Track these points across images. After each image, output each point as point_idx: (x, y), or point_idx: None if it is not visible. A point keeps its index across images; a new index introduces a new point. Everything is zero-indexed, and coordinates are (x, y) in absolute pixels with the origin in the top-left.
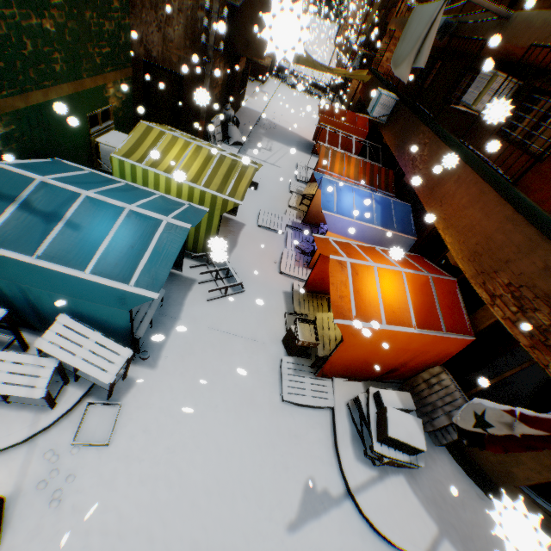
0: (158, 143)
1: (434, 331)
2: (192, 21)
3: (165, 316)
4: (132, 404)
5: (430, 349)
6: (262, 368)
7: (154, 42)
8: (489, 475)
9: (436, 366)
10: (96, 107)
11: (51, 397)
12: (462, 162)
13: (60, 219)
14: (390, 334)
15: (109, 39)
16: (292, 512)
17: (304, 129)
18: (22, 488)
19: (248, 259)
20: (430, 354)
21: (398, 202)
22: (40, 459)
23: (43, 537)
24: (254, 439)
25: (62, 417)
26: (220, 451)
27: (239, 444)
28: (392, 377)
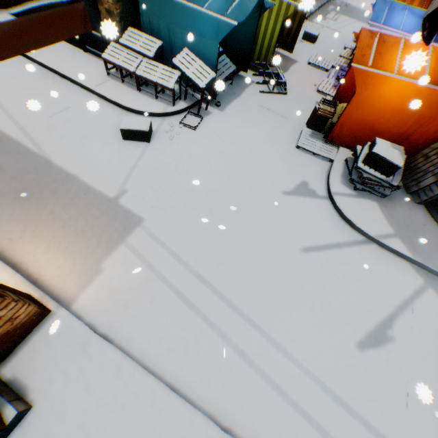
0: None
1: None
2: None
3: (232, 93)
4: (208, 120)
5: (436, 116)
6: (287, 130)
7: None
8: None
9: None
10: None
11: (174, 94)
12: None
13: None
14: (398, 87)
15: None
16: (287, 189)
17: None
18: (159, 130)
19: (294, 80)
20: (435, 123)
21: None
22: (166, 124)
23: (165, 147)
24: (273, 155)
25: (176, 113)
26: (251, 153)
27: (263, 154)
28: None
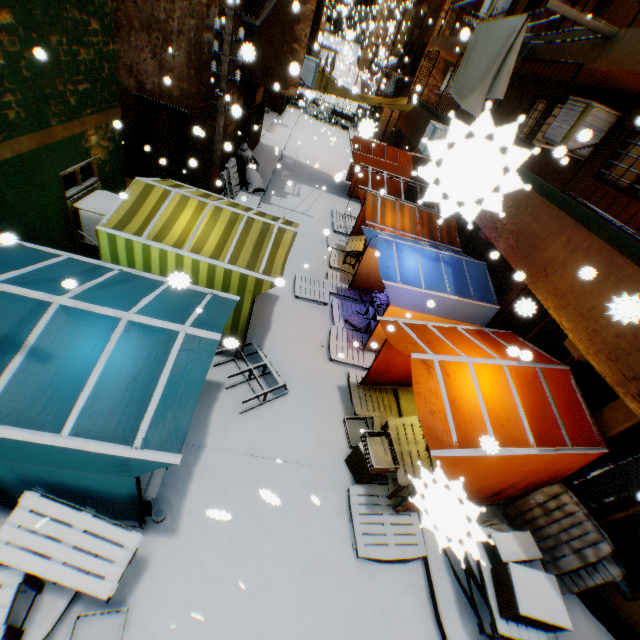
0: (163, 207)
1: (556, 447)
2: (196, 45)
3: (185, 445)
4: (144, 601)
5: (549, 467)
6: (324, 507)
7: (148, 71)
8: (639, 633)
9: (551, 482)
10: (73, 161)
11: (14, 629)
12: (571, 220)
13: (19, 347)
14: (502, 458)
15: (87, 70)
16: None
17: (334, 167)
18: None
19: (287, 345)
20: (547, 471)
21: (470, 261)
22: None
23: None
24: (327, 629)
25: None
26: None
27: None
28: (493, 499)
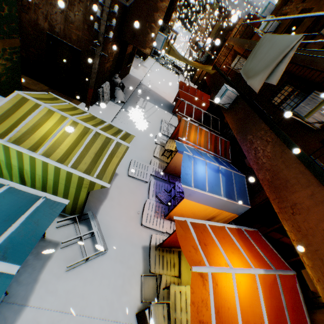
0: (30, 116)
1: None
2: (90, 11)
3: (11, 303)
4: None
5: None
6: None
7: (58, 20)
8: None
9: None
10: None
11: None
12: (316, 180)
13: None
14: None
15: None
16: None
17: (168, 94)
18: None
19: (115, 212)
20: None
21: (237, 174)
22: None
23: None
24: None
25: None
26: None
27: None
28: None
